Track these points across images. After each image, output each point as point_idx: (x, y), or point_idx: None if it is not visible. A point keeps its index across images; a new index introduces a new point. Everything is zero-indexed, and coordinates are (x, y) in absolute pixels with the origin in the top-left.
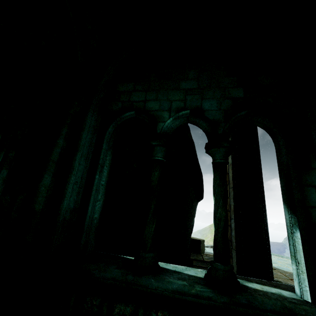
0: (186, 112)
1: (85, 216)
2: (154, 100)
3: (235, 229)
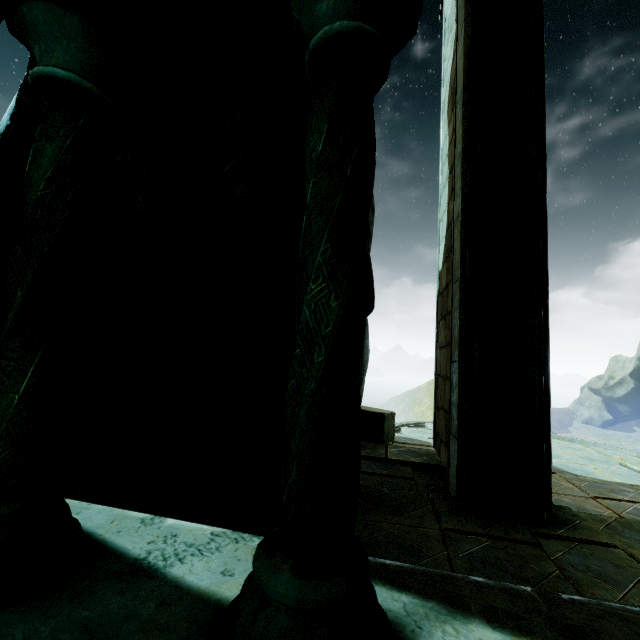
0: None
1: None
2: None
3: (459, 387)
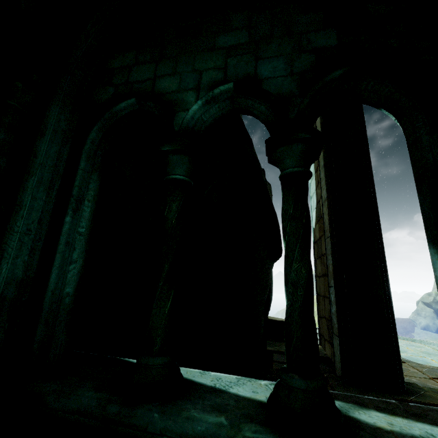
0: (227, 88)
1: (45, 291)
2: (170, 75)
3: (336, 302)
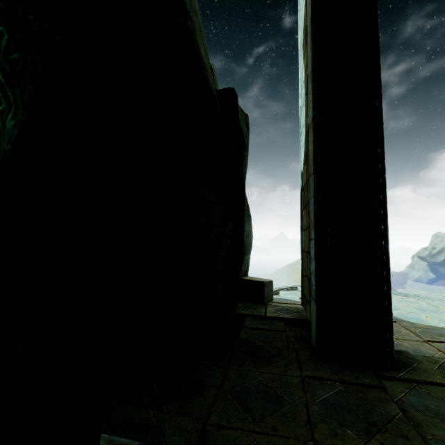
0: None
1: None
2: None
3: (315, 259)
